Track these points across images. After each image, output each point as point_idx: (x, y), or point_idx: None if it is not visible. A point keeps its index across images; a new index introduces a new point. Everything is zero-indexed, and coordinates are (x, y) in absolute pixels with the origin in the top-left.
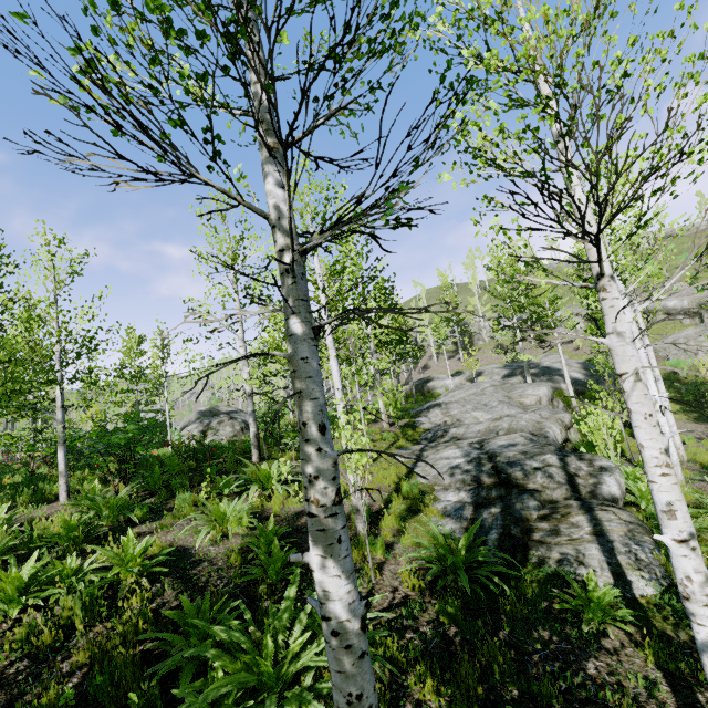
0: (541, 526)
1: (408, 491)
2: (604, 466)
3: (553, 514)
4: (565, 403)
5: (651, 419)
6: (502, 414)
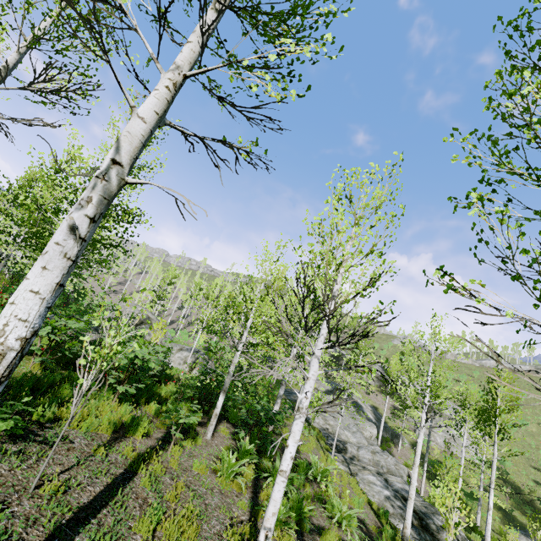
0: None
1: (383, 513)
2: (465, 537)
3: None
4: None
5: None
6: (362, 442)
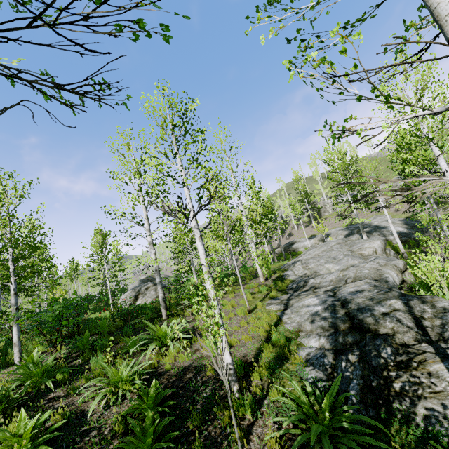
0: (399, 375)
1: (277, 340)
2: (446, 307)
3: (409, 362)
4: (395, 250)
5: None
6: (348, 264)
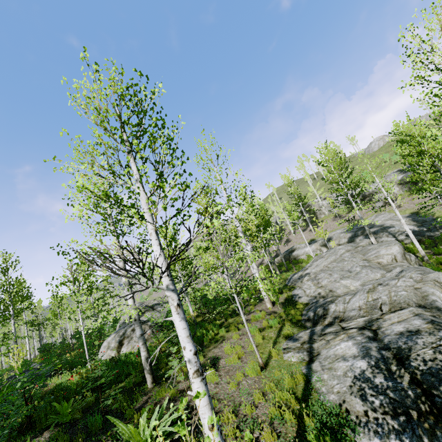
0: None
1: (318, 441)
2: None
3: None
4: (410, 252)
5: None
6: (369, 279)
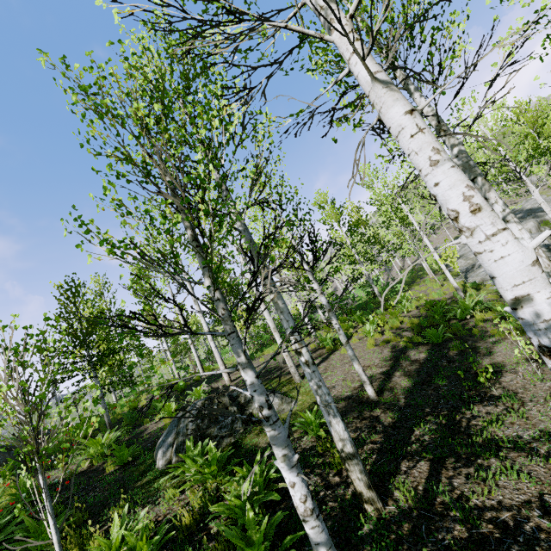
0: None
1: (471, 285)
2: None
3: None
4: None
5: (550, 211)
6: None
